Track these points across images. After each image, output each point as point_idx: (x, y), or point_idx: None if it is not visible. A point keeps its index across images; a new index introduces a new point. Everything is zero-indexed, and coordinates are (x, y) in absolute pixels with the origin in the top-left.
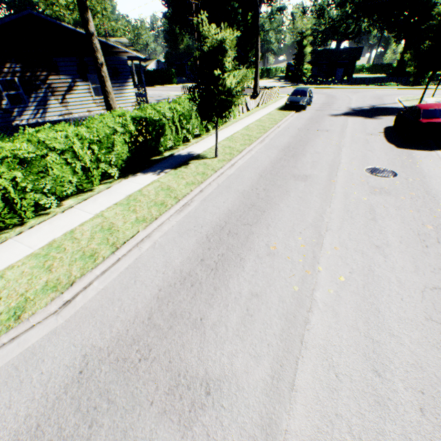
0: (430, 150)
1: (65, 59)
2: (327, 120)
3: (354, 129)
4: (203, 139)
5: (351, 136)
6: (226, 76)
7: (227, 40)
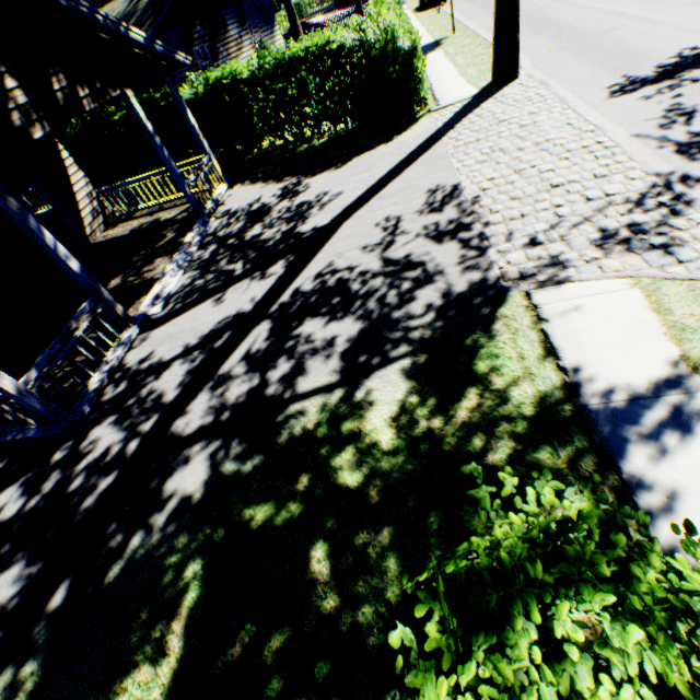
0: None
1: (229, 10)
2: None
3: None
4: None
5: None
6: None
7: None
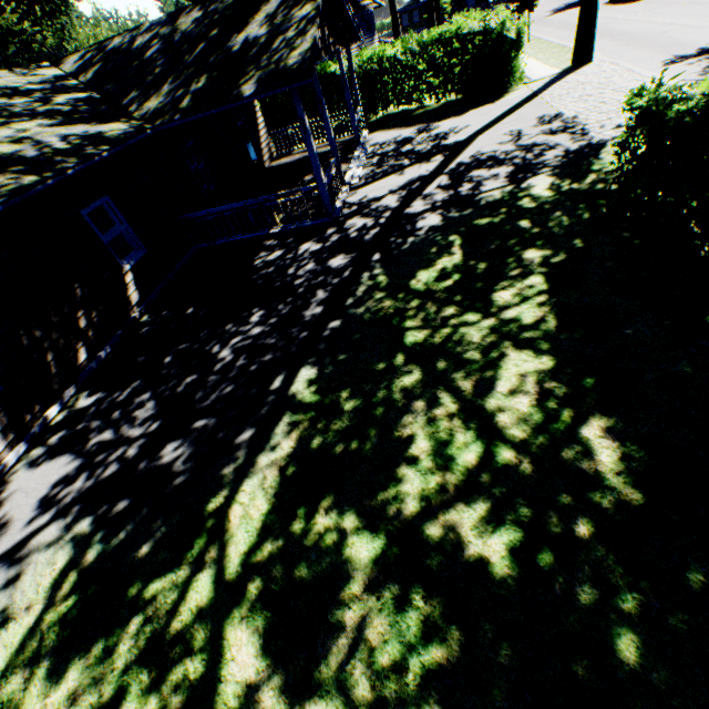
0: None
1: None
2: (549, 19)
3: None
4: None
5: None
6: None
7: None
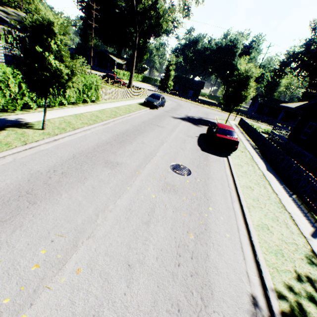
0: (220, 156)
1: None
2: (168, 119)
3: (181, 130)
4: (51, 110)
5: (176, 134)
6: (48, 54)
7: (55, 24)
